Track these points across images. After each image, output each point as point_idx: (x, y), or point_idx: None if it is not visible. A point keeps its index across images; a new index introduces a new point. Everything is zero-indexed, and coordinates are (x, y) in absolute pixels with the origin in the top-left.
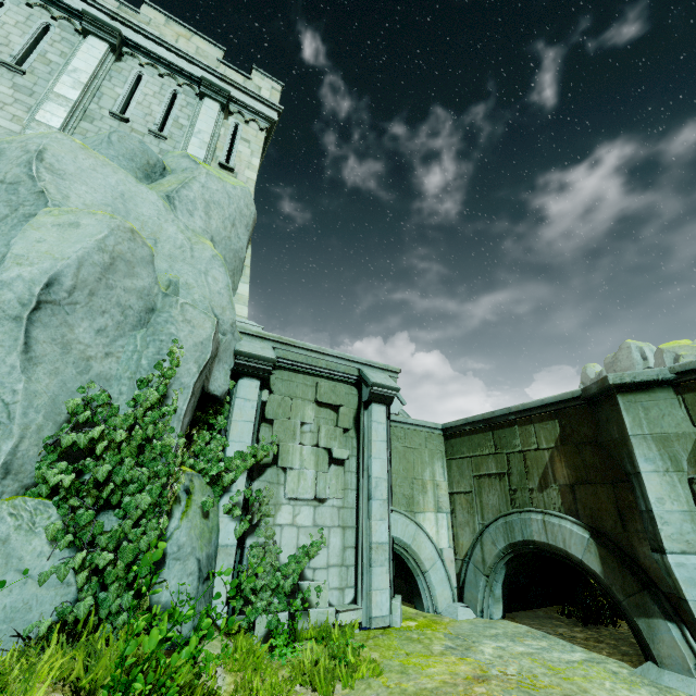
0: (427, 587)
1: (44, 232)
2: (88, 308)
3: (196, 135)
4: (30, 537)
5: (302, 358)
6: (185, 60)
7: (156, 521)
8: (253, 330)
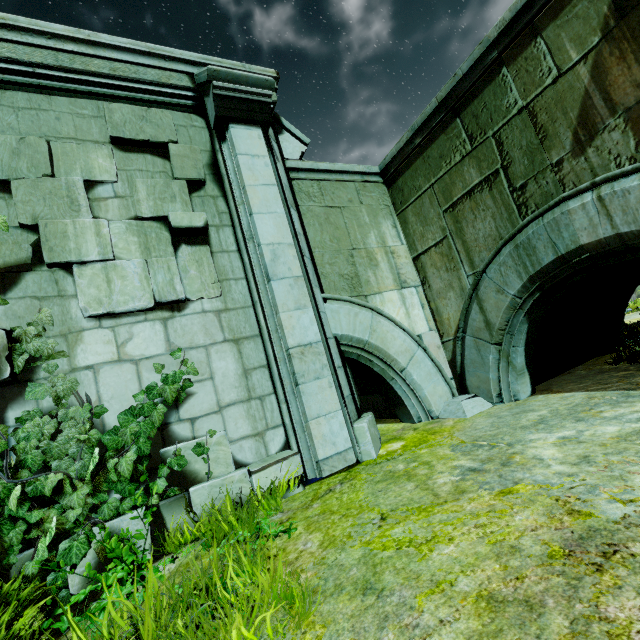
0: (411, 390)
1: None
2: None
3: None
4: None
5: (43, 55)
6: None
7: None
8: None
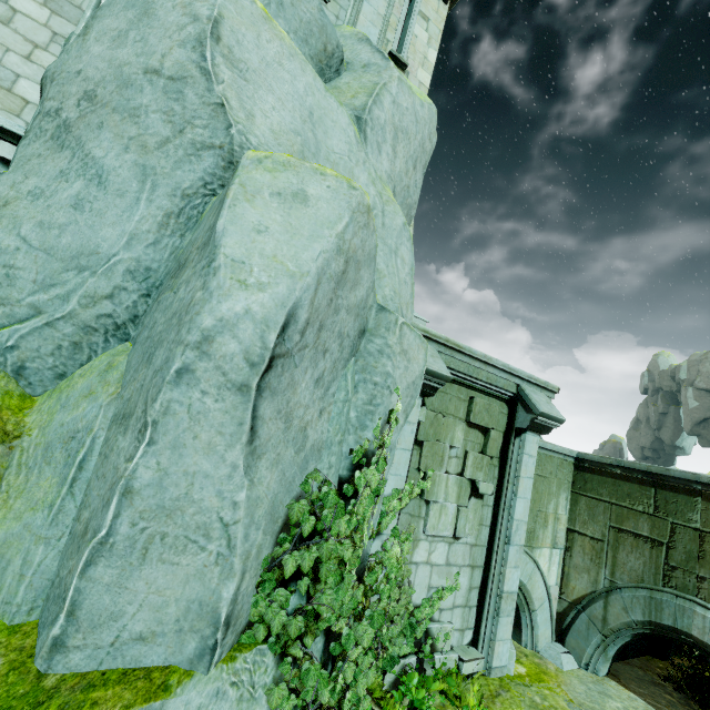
0: (531, 625)
1: (260, 208)
2: (314, 349)
3: None
4: (252, 708)
5: (464, 367)
6: None
7: (372, 654)
8: (421, 326)
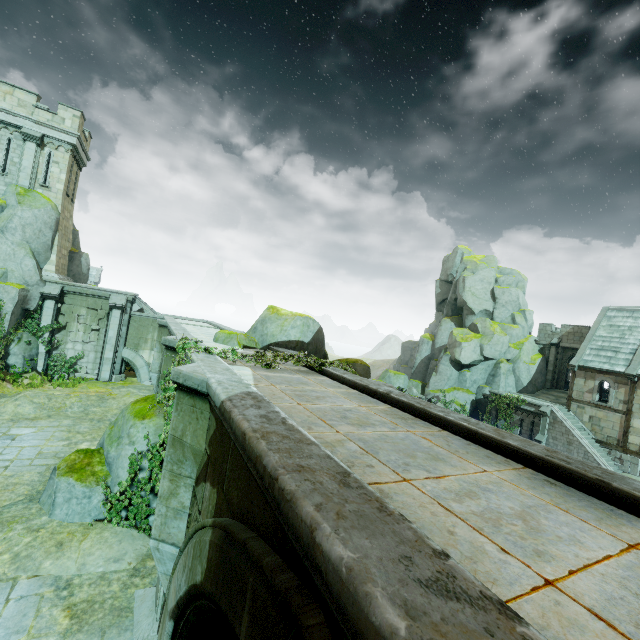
0: (139, 374)
1: None
2: None
3: (23, 171)
4: None
5: (79, 290)
6: (11, 114)
7: None
8: (53, 280)
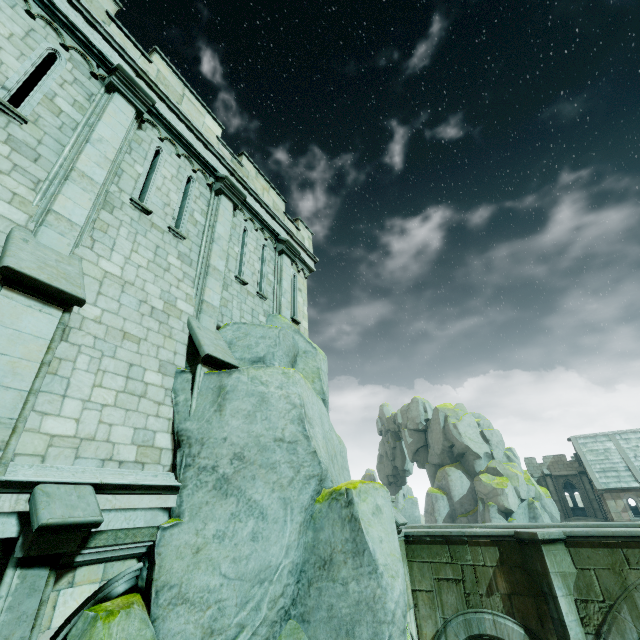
0: None
1: (375, 527)
2: None
3: (284, 295)
4: None
5: None
6: (270, 215)
7: None
8: None
